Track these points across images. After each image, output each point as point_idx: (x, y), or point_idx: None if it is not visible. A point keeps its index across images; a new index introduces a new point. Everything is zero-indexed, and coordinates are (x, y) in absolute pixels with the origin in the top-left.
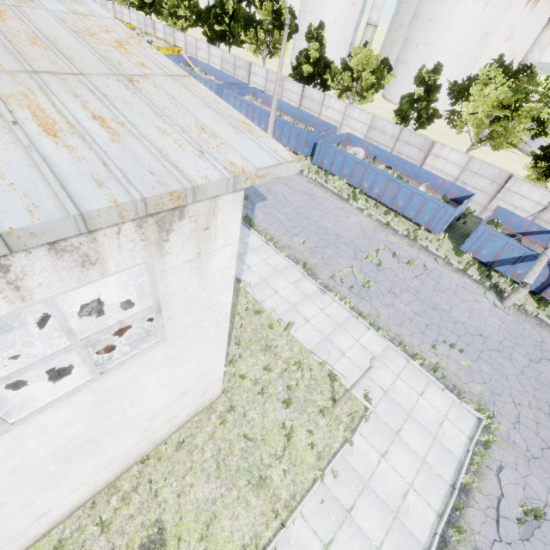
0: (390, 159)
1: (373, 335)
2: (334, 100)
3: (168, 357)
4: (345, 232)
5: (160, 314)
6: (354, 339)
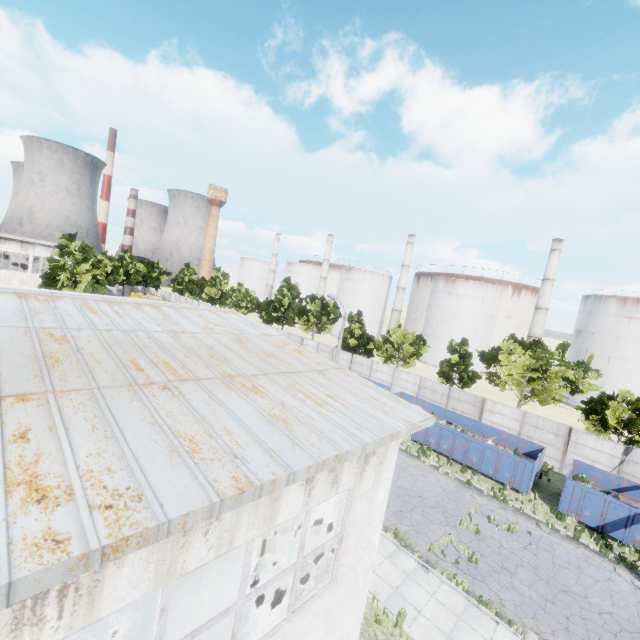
0: (448, 415)
1: (506, 632)
2: (382, 365)
3: (329, 609)
4: (426, 492)
5: (340, 545)
6: (484, 639)
